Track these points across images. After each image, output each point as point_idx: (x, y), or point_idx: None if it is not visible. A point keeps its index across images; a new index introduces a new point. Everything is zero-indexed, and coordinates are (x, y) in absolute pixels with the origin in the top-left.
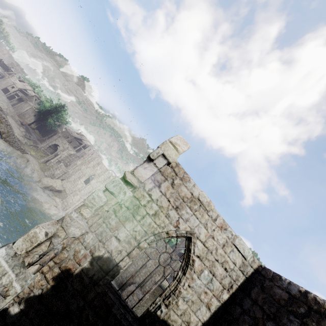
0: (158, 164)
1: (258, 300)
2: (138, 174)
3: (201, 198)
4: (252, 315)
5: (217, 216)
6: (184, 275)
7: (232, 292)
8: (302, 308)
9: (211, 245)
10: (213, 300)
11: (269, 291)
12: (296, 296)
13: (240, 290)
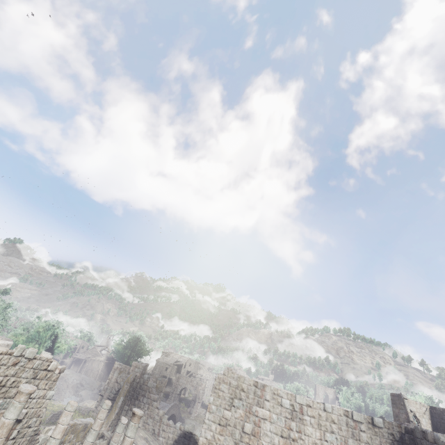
0: (407, 405)
1: (436, 417)
2: (409, 411)
3: (407, 400)
4: (438, 421)
5: (413, 401)
6: (420, 424)
7: (430, 419)
8: (444, 413)
9: (418, 411)
10: (429, 425)
11: (436, 413)
12: (441, 410)
13: (430, 417)
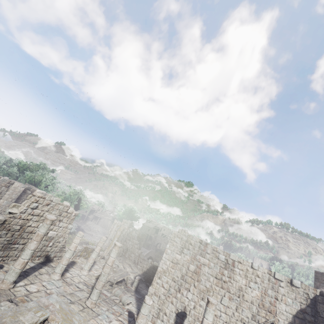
0: None
1: None
2: None
3: None
4: None
5: None
6: None
7: None
8: None
9: None
10: None
11: None
12: None
13: None
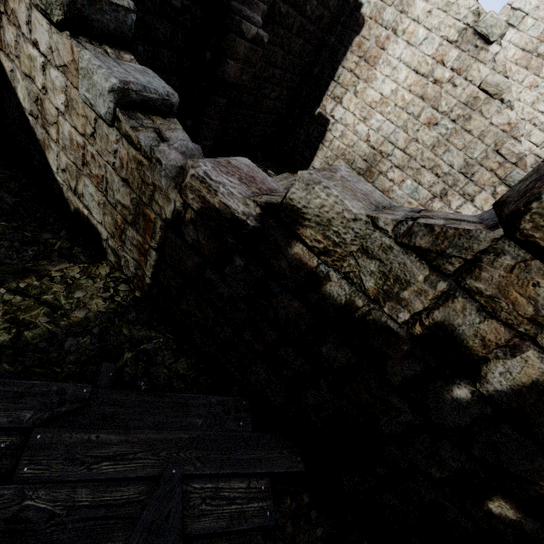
0: None
1: None
2: None
3: None
4: None
5: None
6: None
7: None
8: None
9: None
10: None
11: None
12: None
13: None
